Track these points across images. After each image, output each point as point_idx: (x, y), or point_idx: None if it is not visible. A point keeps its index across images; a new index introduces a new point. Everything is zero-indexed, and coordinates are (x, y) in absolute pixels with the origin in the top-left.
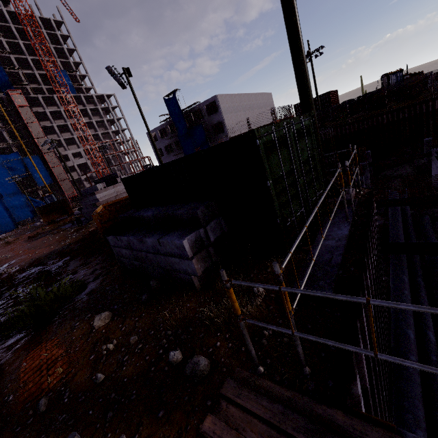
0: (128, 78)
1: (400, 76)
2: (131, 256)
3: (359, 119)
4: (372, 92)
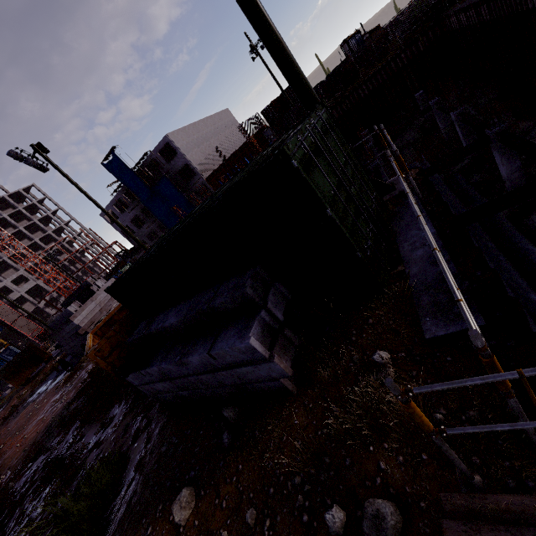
0: (45, 156)
1: (359, 39)
2: (173, 388)
3: (339, 100)
4: (339, 66)
